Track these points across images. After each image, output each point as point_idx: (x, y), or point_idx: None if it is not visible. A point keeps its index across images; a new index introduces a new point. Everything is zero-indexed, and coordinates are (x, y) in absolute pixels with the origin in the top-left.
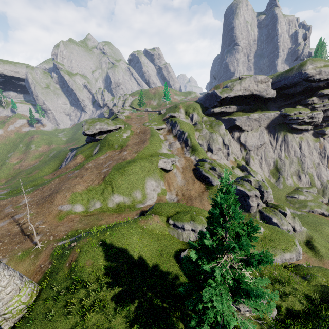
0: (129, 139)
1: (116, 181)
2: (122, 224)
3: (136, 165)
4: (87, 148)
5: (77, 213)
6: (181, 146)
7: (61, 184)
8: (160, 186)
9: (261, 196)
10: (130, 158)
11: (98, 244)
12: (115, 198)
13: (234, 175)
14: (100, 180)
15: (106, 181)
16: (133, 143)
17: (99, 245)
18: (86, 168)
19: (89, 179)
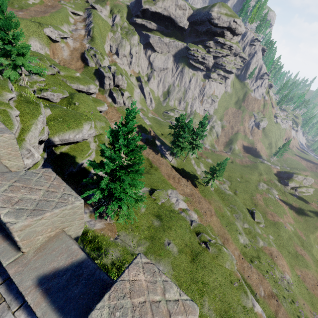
0: (34, 6)
1: None
2: None
3: (22, 22)
4: None
5: None
6: (85, 34)
7: None
8: (44, 51)
9: (114, 79)
10: (22, 17)
11: None
12: None
13: None
14: None
15: None
16: (36, 10)
17: None
18: None
19: None
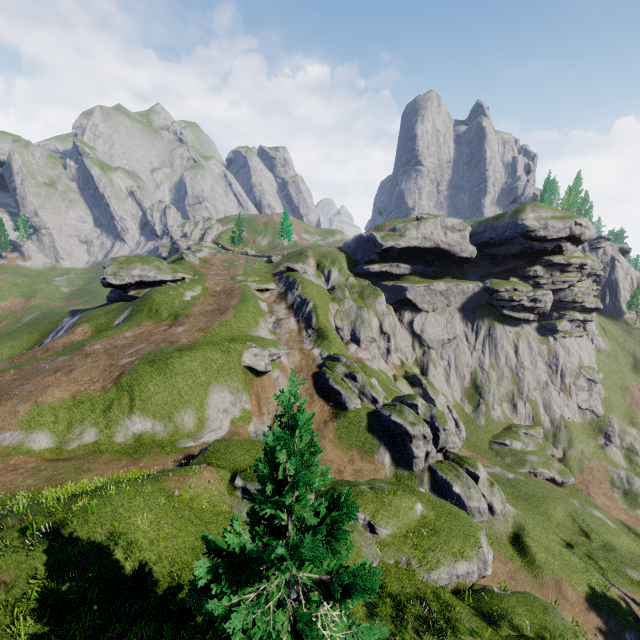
0: (197, 302)
1: (143, 386)
2: (123, 483)
3: (195, 356)
4: (105, 313)
5: (35, 451)
6: (299, 327)
7: (16, 383)
8: (240, 404)
9: (435, 437)
10: (187, 340)
11: (47, 530)
12: (134, 422)
13: (395, 393)
14: (109, 380)
15: (121, 384)
16: (203, 311)
17: (48, 533)
18: (85, 353)
19: (84, 377)
